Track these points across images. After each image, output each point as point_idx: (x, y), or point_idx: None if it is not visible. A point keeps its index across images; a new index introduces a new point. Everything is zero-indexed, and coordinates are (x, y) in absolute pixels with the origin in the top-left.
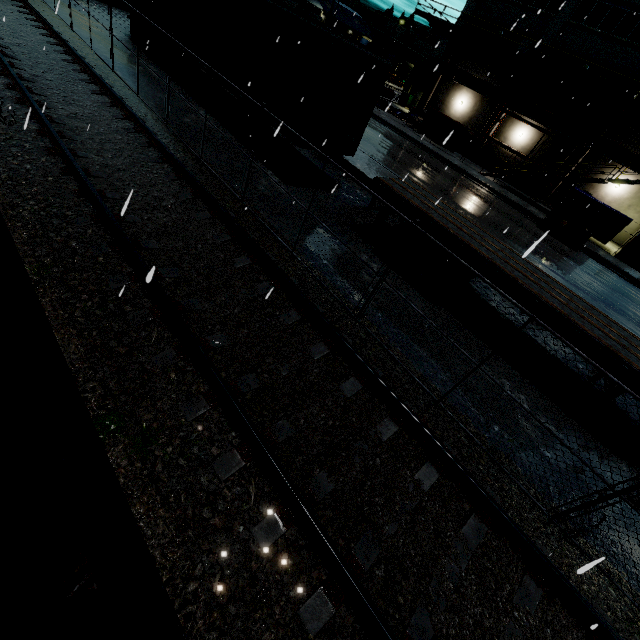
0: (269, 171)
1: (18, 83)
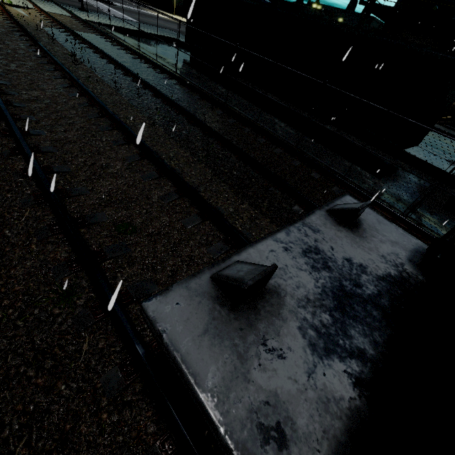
0: (357, 167)
1: (229, 142)
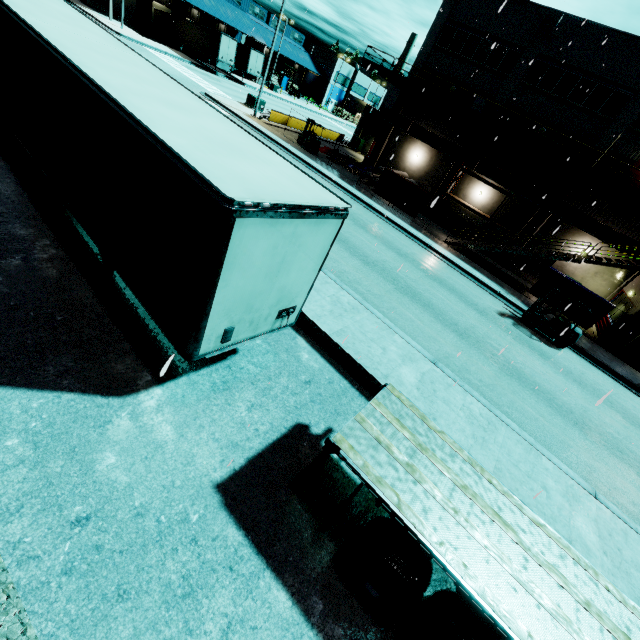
0: (145, 374)
1: None
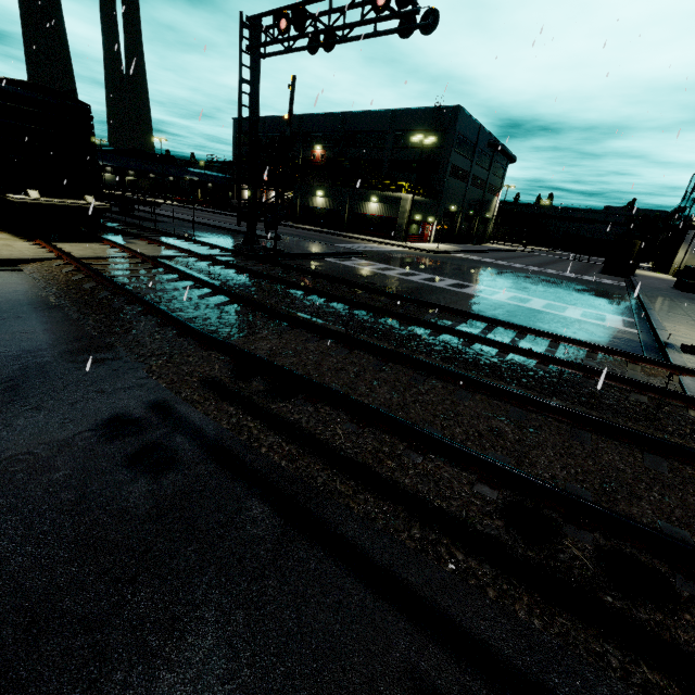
0: None
1: None
